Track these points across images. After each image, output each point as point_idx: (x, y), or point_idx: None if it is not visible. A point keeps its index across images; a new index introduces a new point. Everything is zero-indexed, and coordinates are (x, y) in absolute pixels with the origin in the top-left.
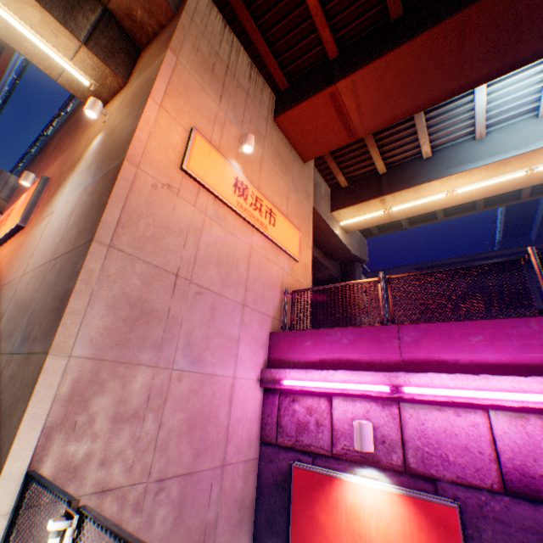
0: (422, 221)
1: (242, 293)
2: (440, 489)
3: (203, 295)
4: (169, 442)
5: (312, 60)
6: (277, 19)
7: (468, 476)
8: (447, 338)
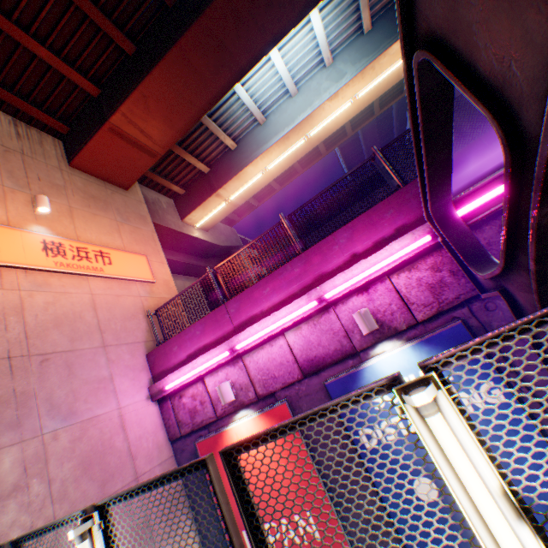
0: (267, 196)
1: (98, 337)
2: (278, 397)
3: (51, 360)
4: (67, 490)
5: (81, 100)
6: (19, 73)
7: (287, 379)
8: (253, 299)
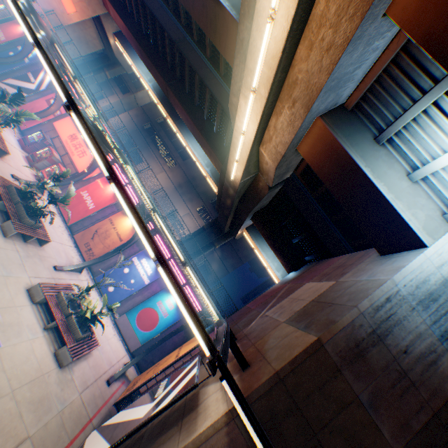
0: None
1: None
2: None
3: None
4: None
5: None
6: None
7: None
8: None
